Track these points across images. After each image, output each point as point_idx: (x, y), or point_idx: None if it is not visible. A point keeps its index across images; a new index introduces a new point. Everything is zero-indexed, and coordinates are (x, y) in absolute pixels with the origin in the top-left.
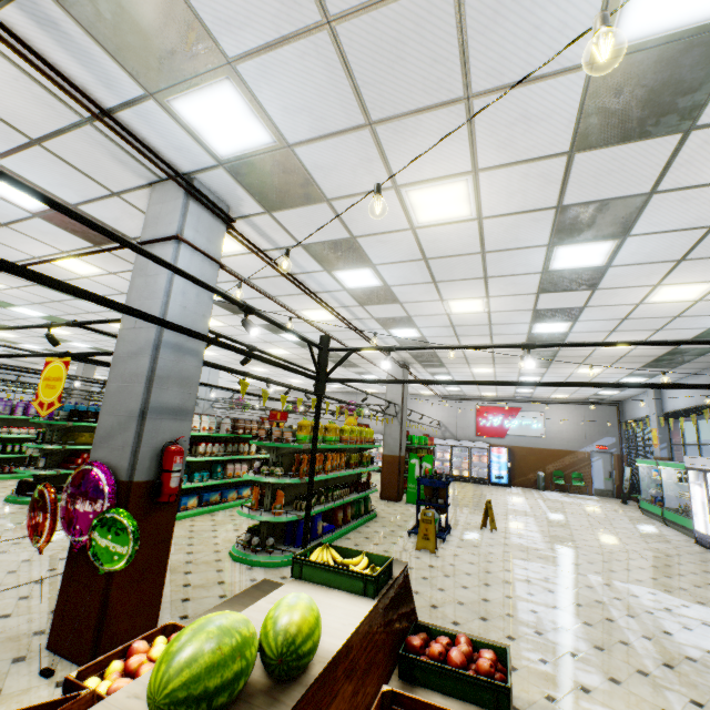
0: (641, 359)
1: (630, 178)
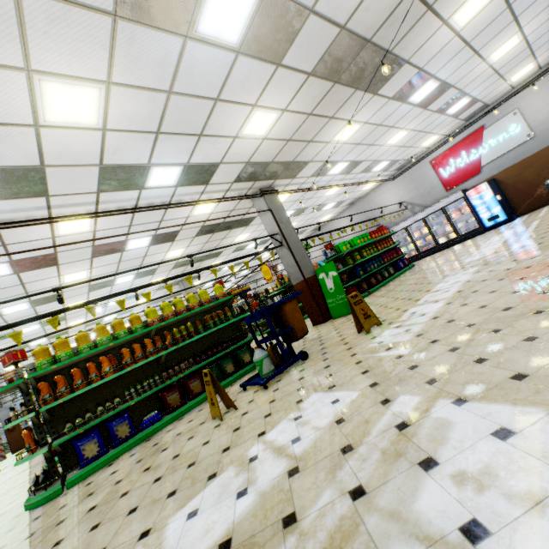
0: None
1: None
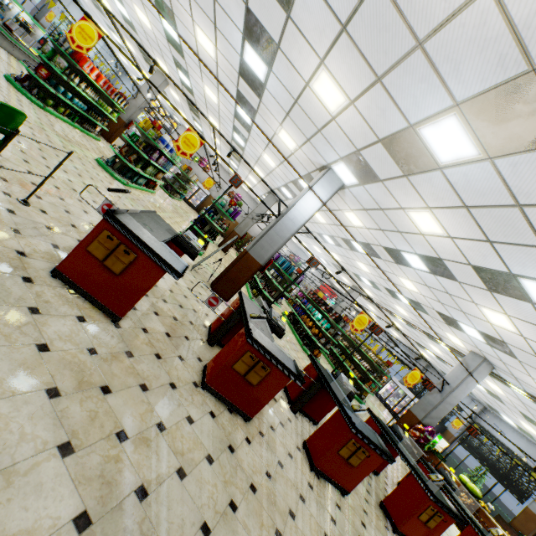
0: (415, 350)
1: (511, 408)
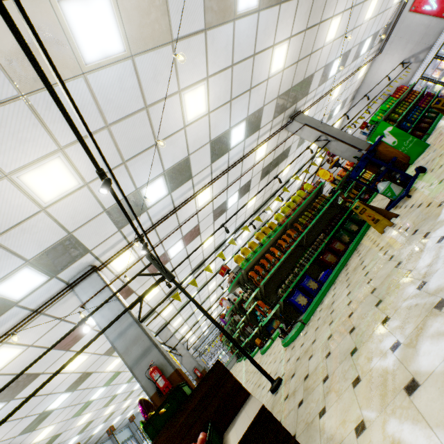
0: None
1: None
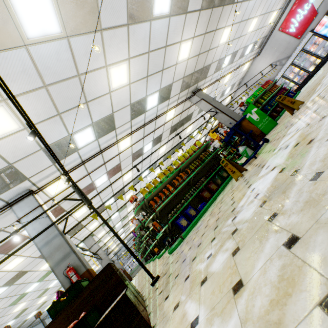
0: None
1: None
